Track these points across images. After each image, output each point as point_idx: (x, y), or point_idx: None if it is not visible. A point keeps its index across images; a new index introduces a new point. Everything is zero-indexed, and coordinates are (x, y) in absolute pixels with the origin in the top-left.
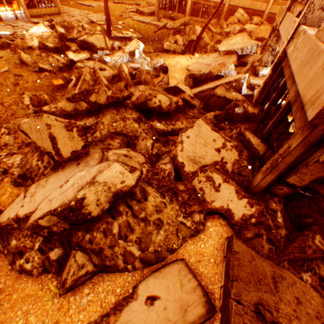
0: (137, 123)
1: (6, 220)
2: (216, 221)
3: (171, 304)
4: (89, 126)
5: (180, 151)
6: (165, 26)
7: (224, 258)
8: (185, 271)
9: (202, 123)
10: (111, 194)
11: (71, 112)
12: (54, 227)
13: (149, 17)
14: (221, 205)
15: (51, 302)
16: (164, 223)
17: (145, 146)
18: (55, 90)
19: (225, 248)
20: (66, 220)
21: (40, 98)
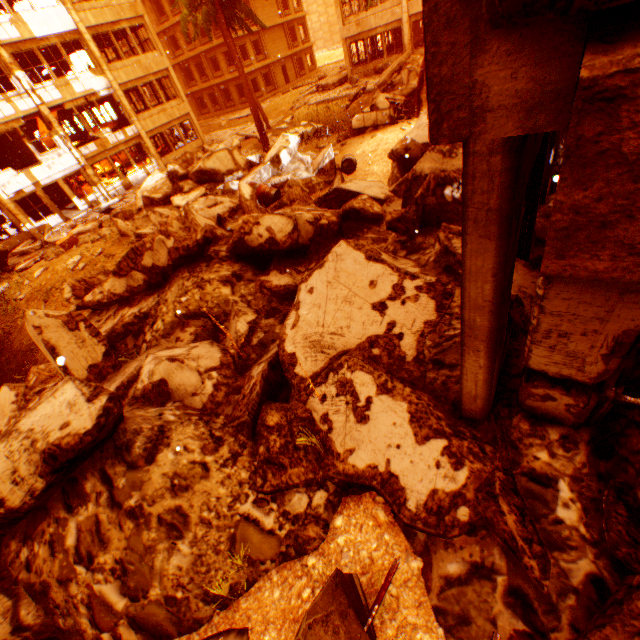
0: (229, 285)
1: None
2: (364, 514)
3: None
4: (146, 312)
5: (291, 328)
6: (363, 89)
7: None
8: None
9: (346, 250)
10: (38, 456)
11: (124, 294)
12: None
13: (338, 89)
14: (371, 463)
15: None
16: (193, 521)
17: (235, 330)
18: None
19: None
20: None
21: (91, 283)
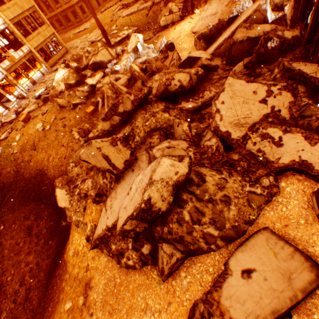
0: (166, 112)
1: (102, 232)
2: (291, 179)
3: (271, 274)
4: (127, 134)
5: (220, 121)
6: (153, 3)
7: (317, 216)
8: (272, 239)
9: (233, 81)
10: (170, 188)
11: (110, 129)
12: (136, 228)
13: (136, 5)
14: (291, 160)
15: (159, 288)
16: (232, 198)
17: (182, 131)
18: (91, 117)
19: (315, 205)
20: (143, 221)
21: (84, 129)
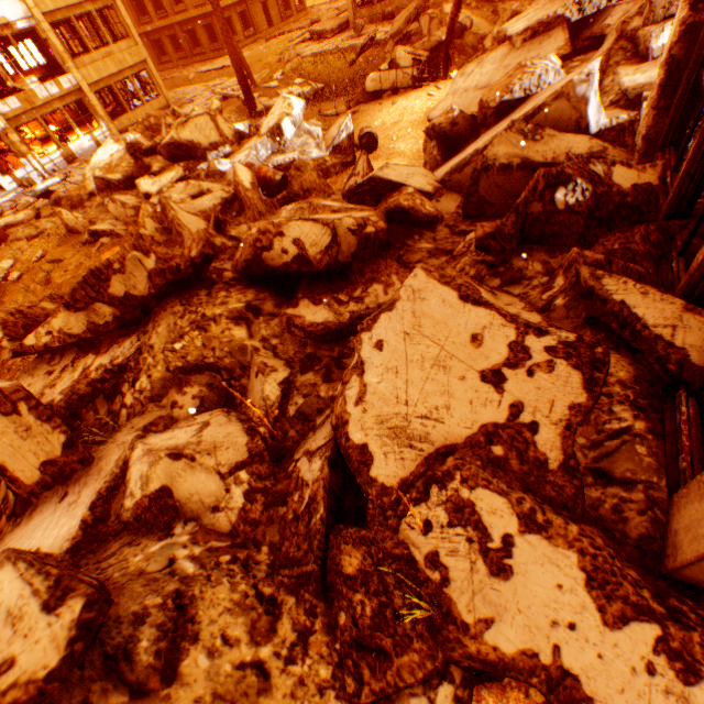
0: (243, 324)
1: None
2: None
3: None
4: (121, 364)
5: (355, 403)
6: (372, 39)
7: None
8: None
9: (427, 284)
10: None
11: (85, 335)
12: None
13: (338, 38)
14: (525, 648)
15: None
16: None
17: (262, 396)
18: None
19: None
20: None
21: (32, 314)
